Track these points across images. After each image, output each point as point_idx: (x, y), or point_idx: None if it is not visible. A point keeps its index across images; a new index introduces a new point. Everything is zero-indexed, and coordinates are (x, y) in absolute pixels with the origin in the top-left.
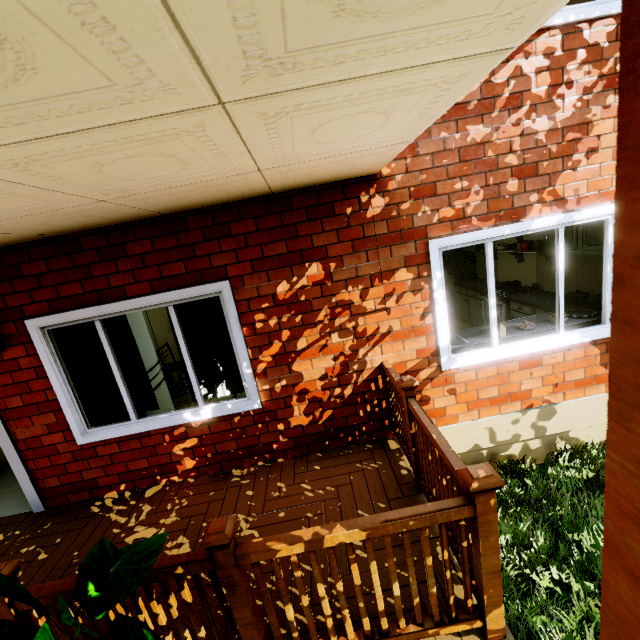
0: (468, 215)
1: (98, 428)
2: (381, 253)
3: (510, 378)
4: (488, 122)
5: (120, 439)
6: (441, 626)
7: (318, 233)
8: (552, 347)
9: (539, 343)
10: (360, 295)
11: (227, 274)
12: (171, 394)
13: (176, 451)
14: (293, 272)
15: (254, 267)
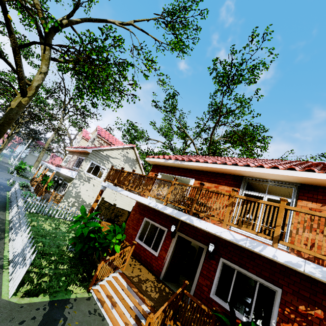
0: None
1: (217, 296)
2: None
3: None
4: None
5: (220, 305)
6: None
7: (325, 301)
8: None
9: None
10: None
11: (282, 287)
12: None
13: None
14: (308, 305)
15: (293, 292)
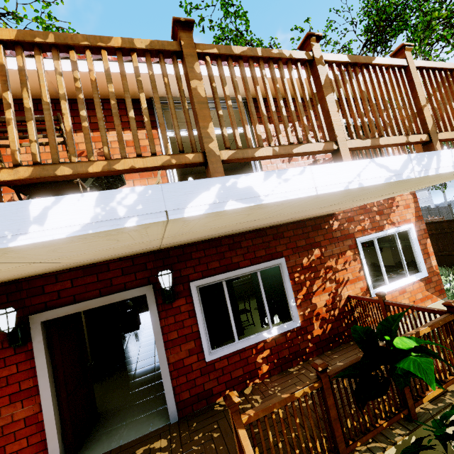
0: (366, 228)
1: (217, 349)
2: (340, 244)
3: (397, 299)
4: None
5: (229, 355)
6: None
7: (316, 236)
8: (408, 283)
9: (403, 281)
10: (335, 263)
11: (282, 255)
12: None
13: (258, 360)
14: (308, 253)
15: (293, 251)
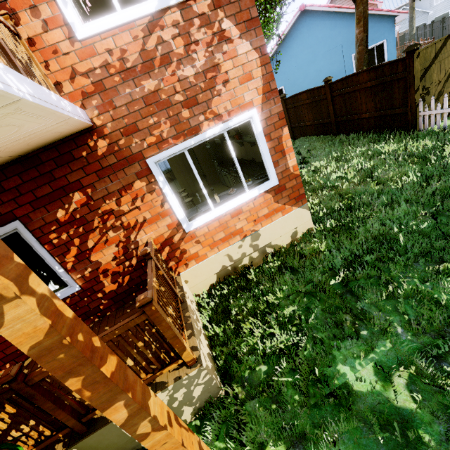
0: (165, 138)
1: None
2: (119, 175)
3: (228, 224)
4: (154, 76)
5: None
6: (162, 369)
7: (69, 173)
8: (244, 201)
9: (237, 201)
10: (116, 204)
11: (16, 216)
12: None
13: None
14: (63, 202)
15: (33, 206)
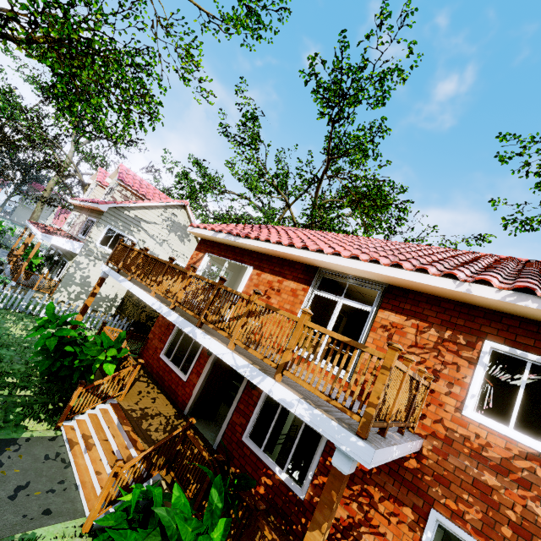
0: (465, 518)
1: (251, 440)
2: (402, 488)
3: None
4: (500, 479)
5: (252, 451)
6: None
7: None
8: None
9: None
10: (379, 497)
11: None
12: (279, 452)
13: (262, 479)
14: None
15: None
